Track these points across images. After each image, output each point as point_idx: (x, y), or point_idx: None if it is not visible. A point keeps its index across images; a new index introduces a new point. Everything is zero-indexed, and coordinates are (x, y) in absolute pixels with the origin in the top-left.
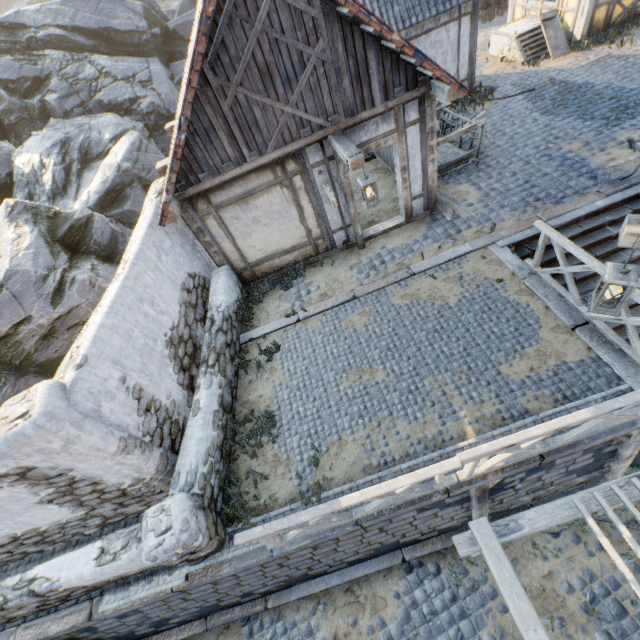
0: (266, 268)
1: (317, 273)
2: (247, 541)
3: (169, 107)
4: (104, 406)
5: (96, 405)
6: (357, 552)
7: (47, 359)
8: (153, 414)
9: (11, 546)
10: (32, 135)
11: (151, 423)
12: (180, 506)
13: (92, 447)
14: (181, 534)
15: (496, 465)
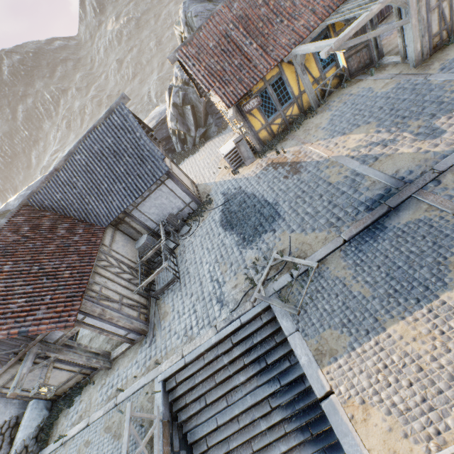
0: (62, 390)
1: (87, 391)
2: None
3: None
4: None
5: None
6: None
7: None
8: None
9: None
10: None
11: None
12: None
13: None
14: None
15: None
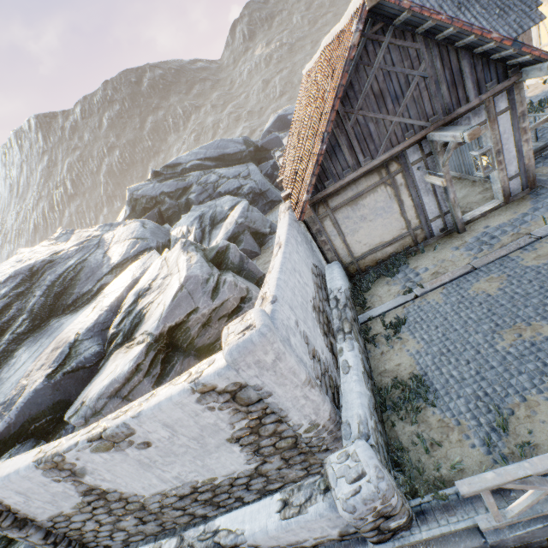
0: (369, 261)
1: (420, 259)
2: (477, 490)
3: (261, 187)
4: (291, 338)
5: (287, 335)
6: None
7: (202, 344)
8: (317, 362)
9: (187, 500)
10: (182, 217)
11: (317, 369)
12: (366, 452)
13: (290, 369)
14: (378, 481)
15: None
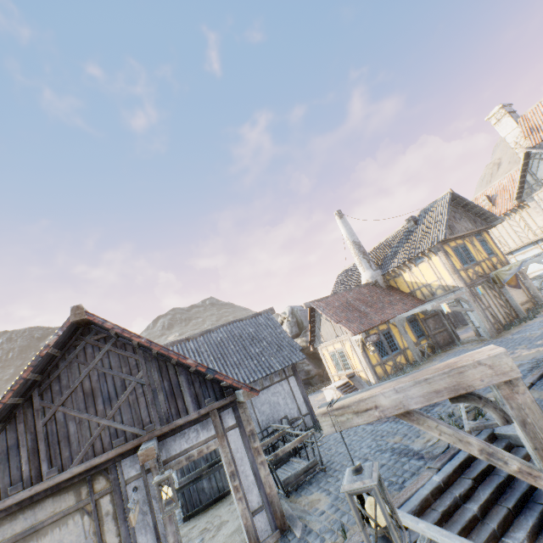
0: None
1: None
2: None
3: None
4: None
5: None
6: None
7: None
8: None
9: None
10: None
11: None
12: None
13: None
14: None
15: None
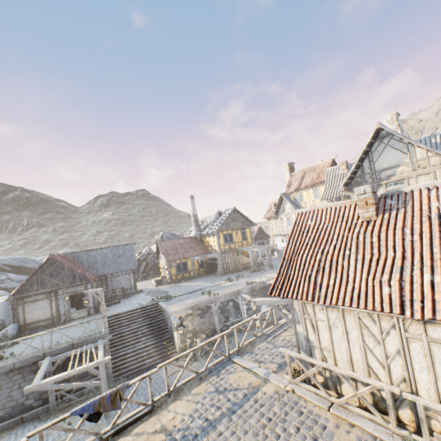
0: (32, 326)
1: (50, 328)
2: None
3: None
4: None
5: None
6: (5, 406)
7: None
8: None
9: None
10: None
11: None
12: None
13: None
14: None
15: (60, 343)
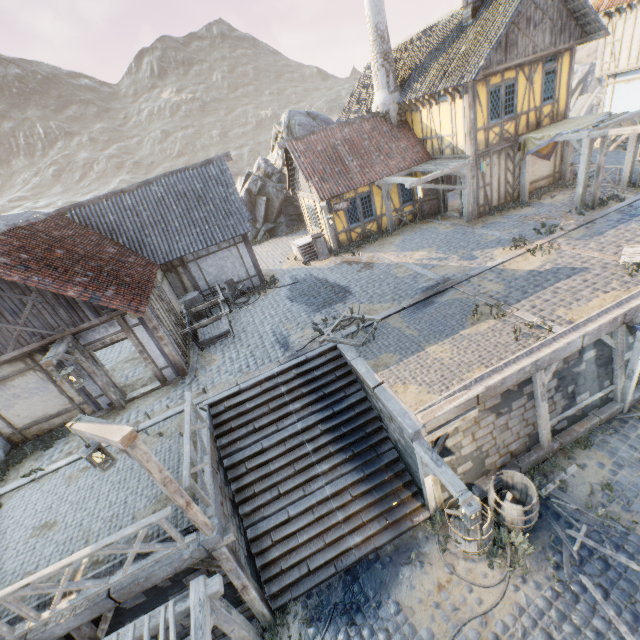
0: (36, 431)
1: None
2: None
3: None
4: None
5: None
6: None
7: None
8: None
9: None
10: None
11: None
12: None
13: None
14: None
15: (63, 607)
